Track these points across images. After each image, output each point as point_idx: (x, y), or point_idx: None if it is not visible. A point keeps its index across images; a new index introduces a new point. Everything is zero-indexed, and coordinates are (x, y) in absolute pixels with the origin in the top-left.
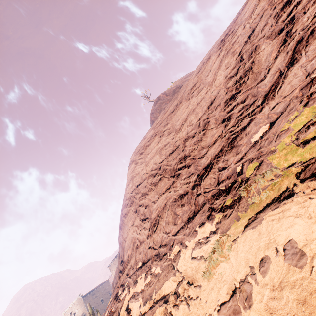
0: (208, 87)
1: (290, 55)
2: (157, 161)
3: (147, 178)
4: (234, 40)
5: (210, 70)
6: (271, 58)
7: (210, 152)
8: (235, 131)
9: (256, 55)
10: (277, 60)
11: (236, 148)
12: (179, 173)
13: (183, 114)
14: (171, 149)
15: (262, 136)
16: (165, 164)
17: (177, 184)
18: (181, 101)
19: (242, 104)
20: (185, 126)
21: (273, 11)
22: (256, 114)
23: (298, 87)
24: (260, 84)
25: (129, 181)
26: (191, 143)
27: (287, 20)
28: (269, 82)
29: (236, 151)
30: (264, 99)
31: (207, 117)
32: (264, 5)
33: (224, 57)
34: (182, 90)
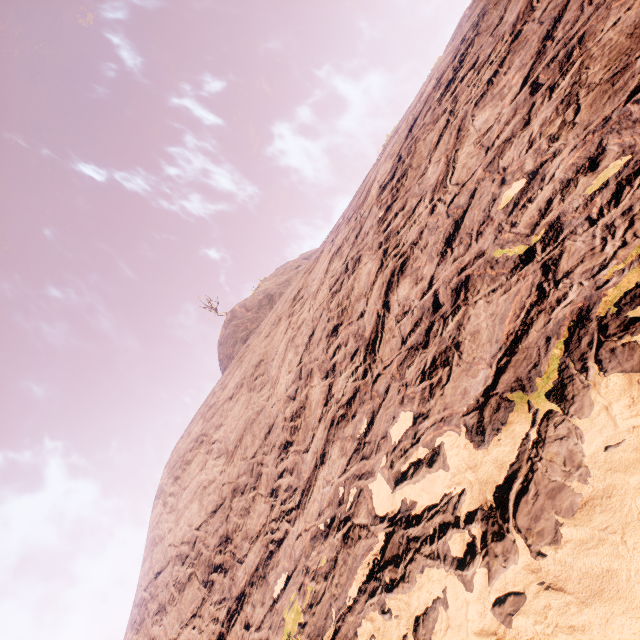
0: (271, 387)
1: (325, 437)
2: (194, 521)
3: (174, 561)
4: (300, 322)
5: (276, 352)
6: (317, 415)
7: (250, 559)
8: (275, 536)
9: (310, 388)
10: (319, 428)
11: (265, 585)
12: (213, 580)
13: (241, 421)
14: (215, 502)
15: (278, 597)
16: (202, 536)
17: (205, 611)
18: (243, 384)
19: (289, 477)
20: (239, 453)
21: (327, 323)
22: (291, 523)
23: (312, 528)
24: (305, 456)
25: (147, 549)
26: (239, 508)
27: (331, 363)
28: (309, 465)
29: (263, 596)
30: (300, 501)
31: (262, 460)
32: (325, 296)
33: (290, 344)
34: (249, 353)
